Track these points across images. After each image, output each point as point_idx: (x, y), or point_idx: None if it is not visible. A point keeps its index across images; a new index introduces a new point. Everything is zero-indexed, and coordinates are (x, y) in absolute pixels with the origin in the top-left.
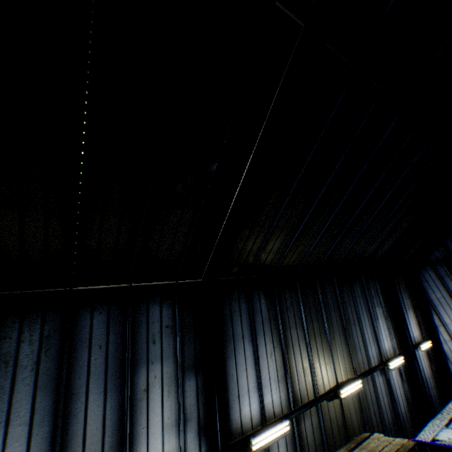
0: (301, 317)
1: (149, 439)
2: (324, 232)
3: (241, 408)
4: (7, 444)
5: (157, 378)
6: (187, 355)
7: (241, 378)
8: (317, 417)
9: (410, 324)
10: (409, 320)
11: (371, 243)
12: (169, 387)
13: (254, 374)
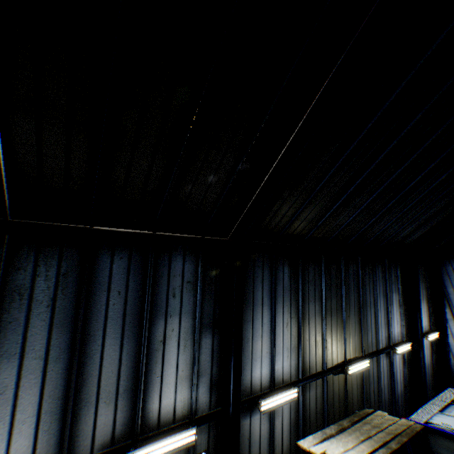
0: (321, 292)
1: (162, 388)
2: (366, 206)
3: (253, 371)
4: (21, 376)
5: (175, 332)
6: (206, 314)
7: (256, 343)
8: (321, 387)
9: (421, 314)
10: (421, 311)
11: (407, 226)
12: (185, 342)
13: (269, 341)
